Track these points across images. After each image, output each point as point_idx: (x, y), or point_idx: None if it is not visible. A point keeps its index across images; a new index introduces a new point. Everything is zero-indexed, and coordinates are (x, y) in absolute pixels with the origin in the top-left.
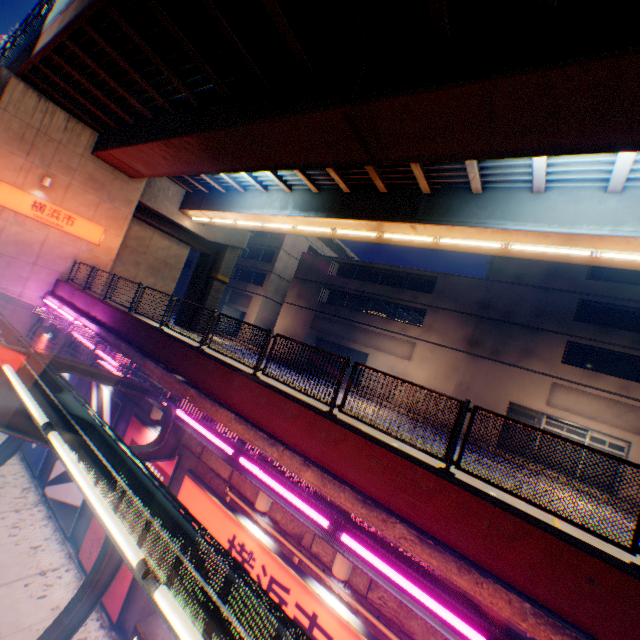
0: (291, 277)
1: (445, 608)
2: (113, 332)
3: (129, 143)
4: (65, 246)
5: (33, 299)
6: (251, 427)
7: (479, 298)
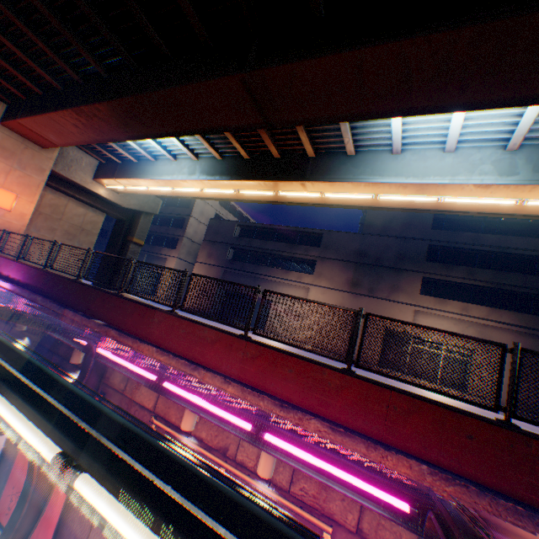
0: (201, 240)
1: (360, 480)
2: (28, 288)
3: (39, 112)
4: None
5: None
6: (173, 357)
7: (356, 248)
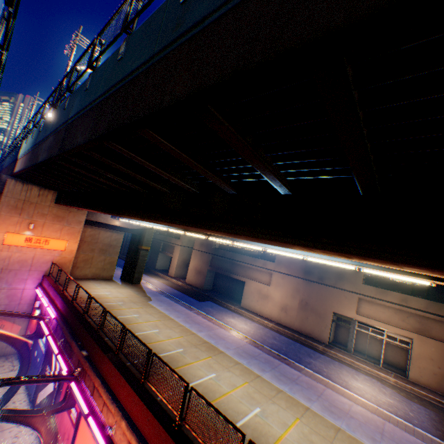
0: None
1: None
2: (63, 316)
3: (68, 203)
4: (46, 256)
5: (31, 289)
6: (106, 390)
7: None
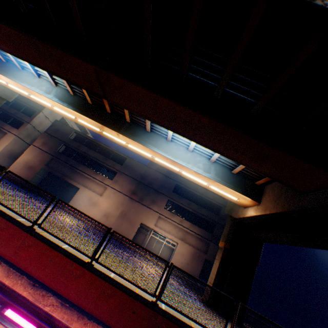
0: (44, 130)
1: None
2: None
3: None
4: None
5: None
6: None
7: (142, 173)
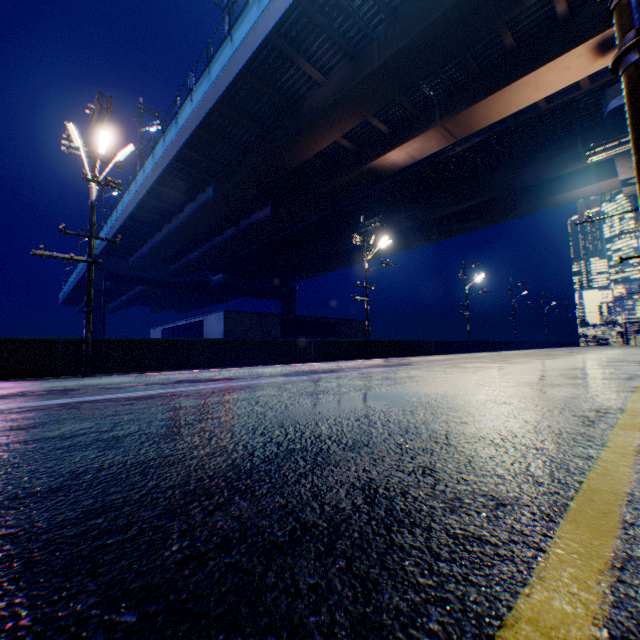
0: None
1: None
2: None
3: None
4: None
5: None
6: None
7: None
